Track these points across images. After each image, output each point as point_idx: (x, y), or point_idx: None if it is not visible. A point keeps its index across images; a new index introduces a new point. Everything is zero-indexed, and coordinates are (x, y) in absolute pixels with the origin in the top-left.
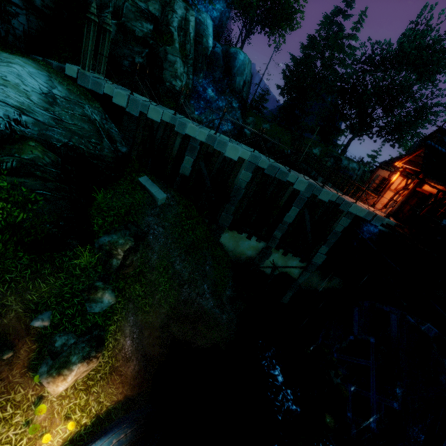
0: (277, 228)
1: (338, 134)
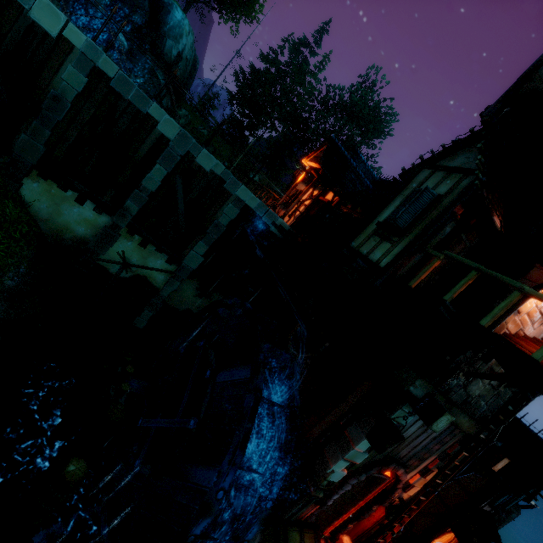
0: (130, 195)
1: (284, 170)
